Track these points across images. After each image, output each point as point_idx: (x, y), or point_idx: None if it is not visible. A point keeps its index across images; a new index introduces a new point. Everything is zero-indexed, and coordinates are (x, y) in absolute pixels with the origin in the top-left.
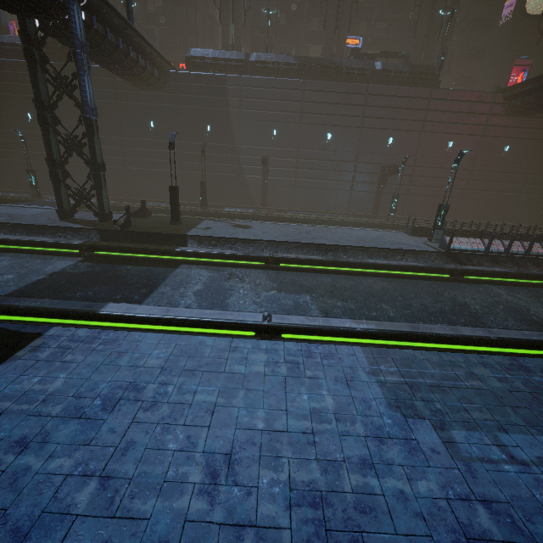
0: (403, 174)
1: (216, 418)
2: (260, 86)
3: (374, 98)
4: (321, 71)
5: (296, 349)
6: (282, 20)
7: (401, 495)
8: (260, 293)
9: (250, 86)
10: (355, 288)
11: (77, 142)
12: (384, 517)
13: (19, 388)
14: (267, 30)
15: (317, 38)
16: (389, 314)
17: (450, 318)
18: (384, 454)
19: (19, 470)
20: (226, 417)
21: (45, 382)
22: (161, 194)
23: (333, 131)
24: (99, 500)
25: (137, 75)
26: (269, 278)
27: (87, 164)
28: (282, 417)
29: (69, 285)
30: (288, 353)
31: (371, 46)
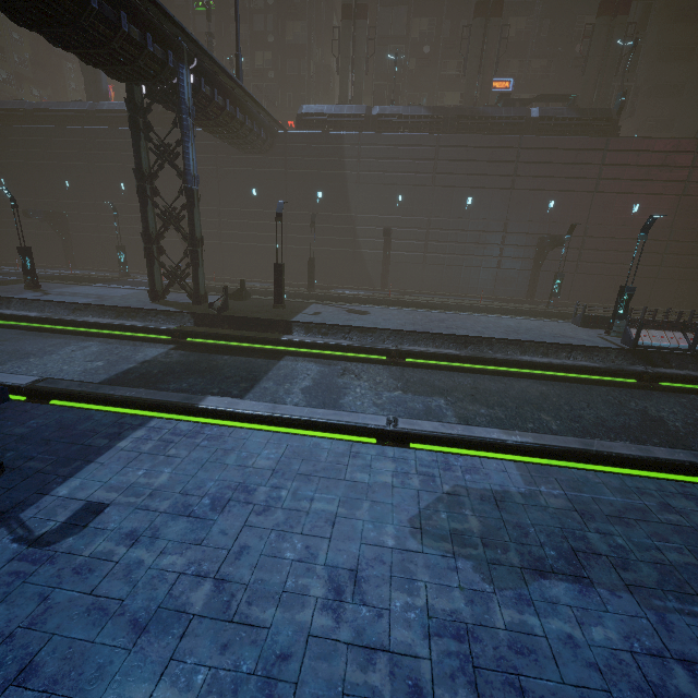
0: (569, 247)
1: (338, 530)
2: (383, 144)
3: (529, 153)
4: (459, 123)
5: (430, 459)
6: (411, 66)
7: (569, 639)
8: (381, 394)
9: (372, 144)
10: (505, 392)
11: (176, 214)
12: (547, 663)
13: (125, 480)
14: (394, 79)
15: (455, 83)
16: (551, 427)
17: (637, 436)
18: (546, 590)
19: (132, 563)
20: (349, 530)
21: (150, 475)
22: (261, 273)
23: (474, 194)
24: (215, 602)
25: (242, 138)
26: (392, 376)
27: (185, 239)
28: (415, 536)
29: (161, 375)
30: (420, 463)
31: (524, 88)
